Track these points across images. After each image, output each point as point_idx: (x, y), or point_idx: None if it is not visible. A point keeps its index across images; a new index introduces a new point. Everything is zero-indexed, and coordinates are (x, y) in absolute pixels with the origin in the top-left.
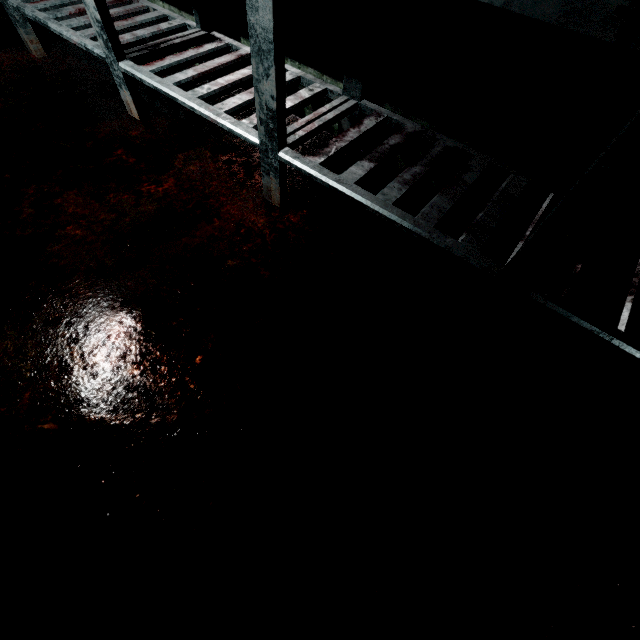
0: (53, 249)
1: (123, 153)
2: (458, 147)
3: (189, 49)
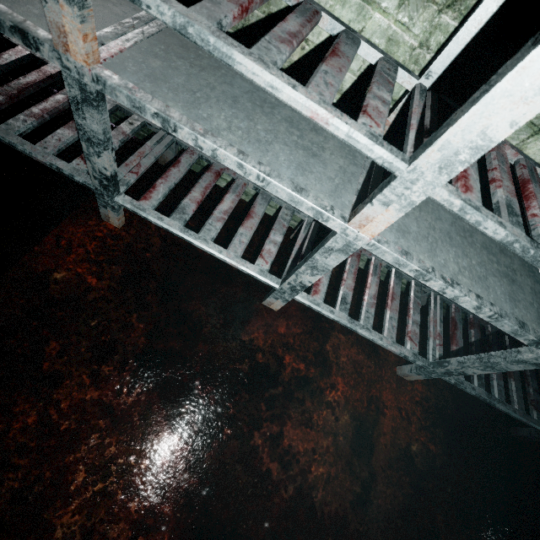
0: (319, 498)
1: (291, 360)
2: (499, 330)
3: None
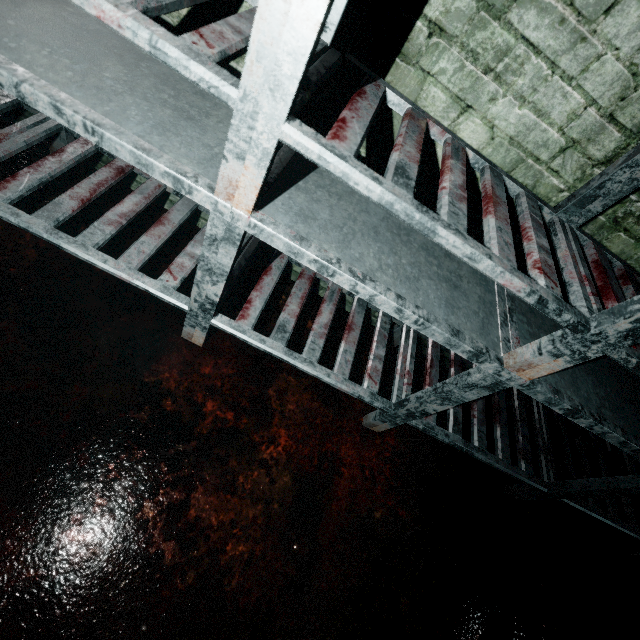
0: (232, 586)
1: (214, 407)
2: None
3: (263, 276)
